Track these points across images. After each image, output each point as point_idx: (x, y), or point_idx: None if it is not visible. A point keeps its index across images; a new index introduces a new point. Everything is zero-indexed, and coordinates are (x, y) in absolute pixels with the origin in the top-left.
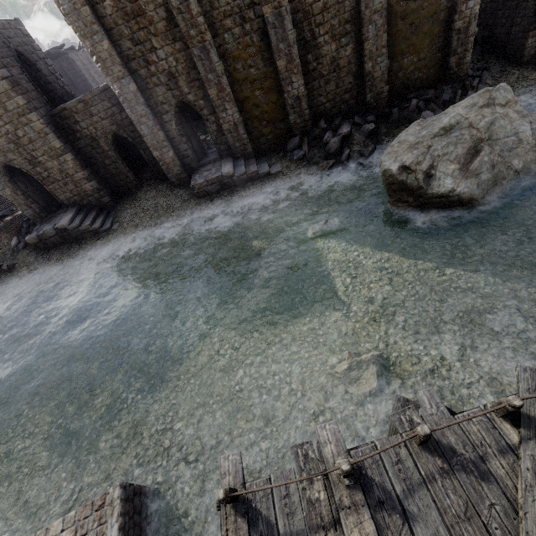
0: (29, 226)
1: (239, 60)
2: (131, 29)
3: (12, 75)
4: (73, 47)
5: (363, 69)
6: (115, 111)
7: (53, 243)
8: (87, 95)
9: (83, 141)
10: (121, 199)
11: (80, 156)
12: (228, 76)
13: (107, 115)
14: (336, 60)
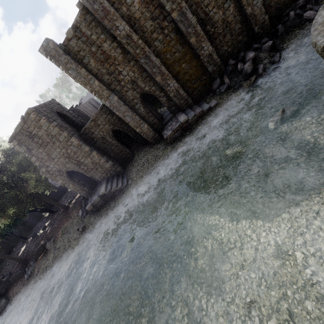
0: (85, 201)
1: (167, 53)
2: (106, 68)
3: (58, 123)
4: (77, 104)
5: (245, 15)
6: (110, 117)
7: (100, 205)
8: (94, 116)
9: (98, 141)
10: (126, 166)
11: (99, 150)
12: (163, 65)
13: (106, 121)
14: (225, 20)
